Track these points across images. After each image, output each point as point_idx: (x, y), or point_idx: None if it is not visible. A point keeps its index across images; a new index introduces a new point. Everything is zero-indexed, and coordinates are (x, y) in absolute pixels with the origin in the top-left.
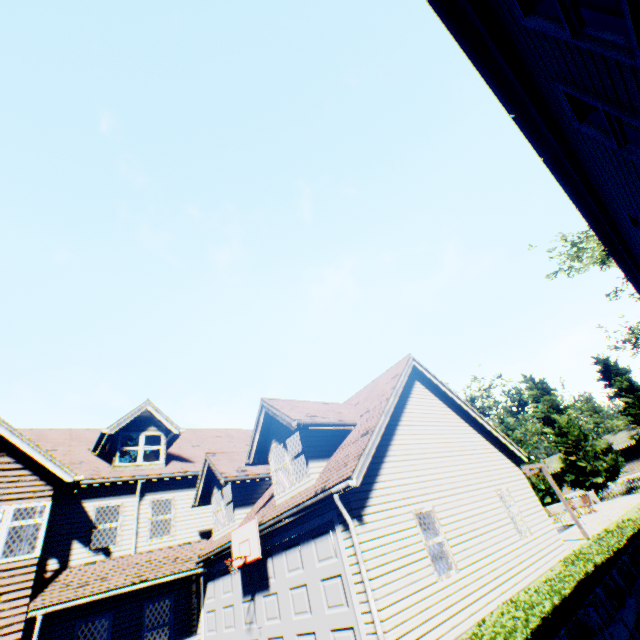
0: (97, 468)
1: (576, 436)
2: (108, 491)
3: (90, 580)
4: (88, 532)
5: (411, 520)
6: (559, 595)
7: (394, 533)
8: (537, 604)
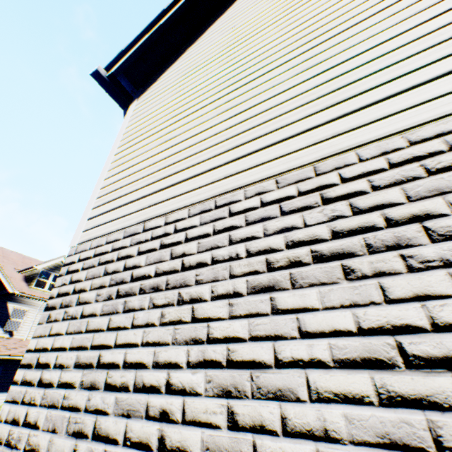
0: (21, 285)
1: None
2: (23, 301)
3: (1, 347)
4: (5, 320)
5: None
6: None
7: None
8: None
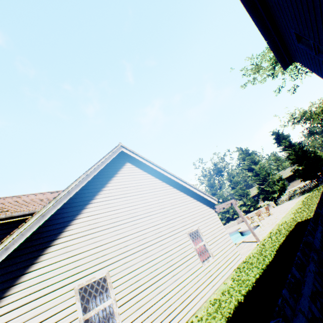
0: None
1: (264, 175)
2: None
3: None
4: None
5: (70, 299)
6: None
7: None
8: None
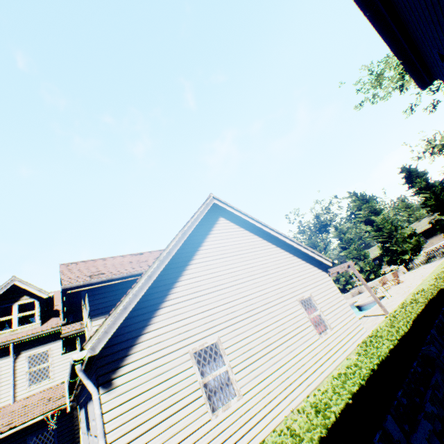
0: None
1: (389, 229)
2: None
3: None
4: None
5: (187, 362)
6: (322, 427)
7: (159, 385)
8: (300, 439)
